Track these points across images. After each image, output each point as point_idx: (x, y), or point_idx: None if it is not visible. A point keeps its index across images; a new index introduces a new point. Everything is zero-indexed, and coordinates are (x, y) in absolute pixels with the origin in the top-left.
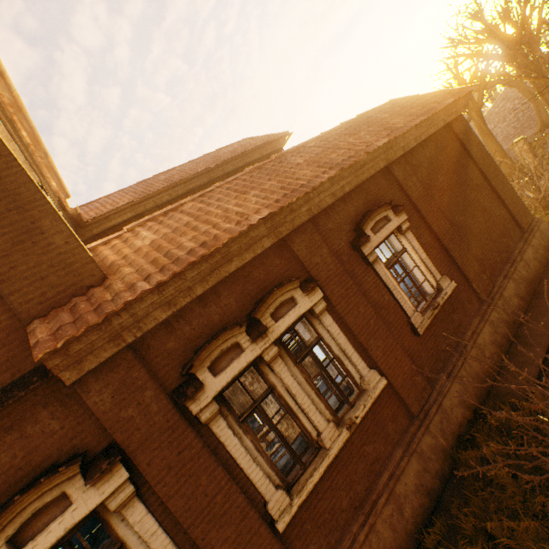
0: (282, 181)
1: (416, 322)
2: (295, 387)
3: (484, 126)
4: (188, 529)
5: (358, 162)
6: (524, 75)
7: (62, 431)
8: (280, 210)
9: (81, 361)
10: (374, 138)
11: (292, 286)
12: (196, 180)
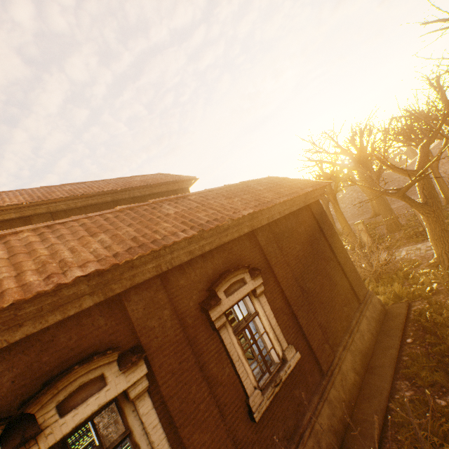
0: (140, 230)
1: (254, 404)
2: None
3: (337, 207)
4: None
5: (221, 226)
6: (361, 184)
7: None
8: (115, 266)
9: None
10: (244, 206)
11: (107, 360)
12: (100, 197)
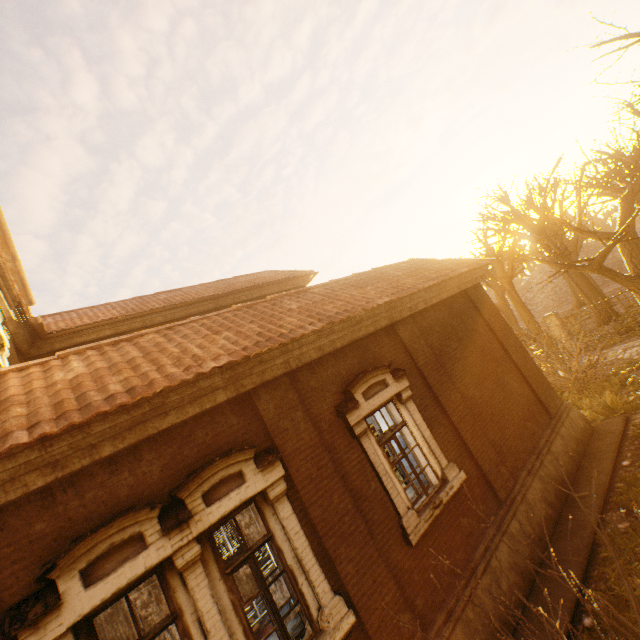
0: (264, 326)
1: (409, 525)
2: (213, 616)
3: (516, 295)
4: None
5: (353, 317)
6: (537, 258)
7: None
8: (245, 359)
9: None
10: (378, 295)
11: (244, 457)
12: (200, 305)
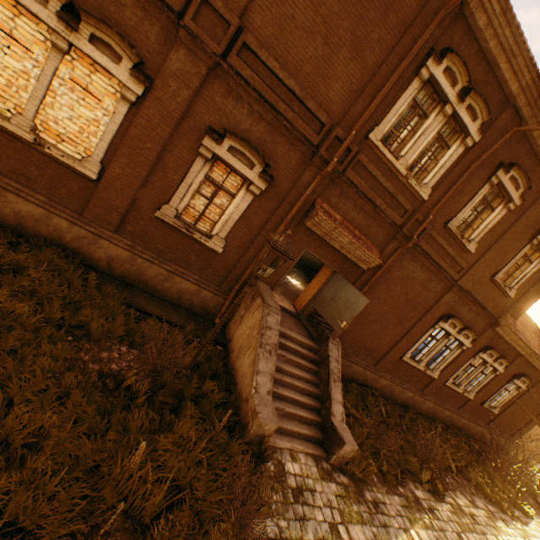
0: None
1: (486, 403)
2: (475, 374)
3: None
4: (452, 363)
5: None
6: None
7: (478, 328)
8: (537, 355)
9: (500, 329)
10: None
11: (506, 364)
12: None
